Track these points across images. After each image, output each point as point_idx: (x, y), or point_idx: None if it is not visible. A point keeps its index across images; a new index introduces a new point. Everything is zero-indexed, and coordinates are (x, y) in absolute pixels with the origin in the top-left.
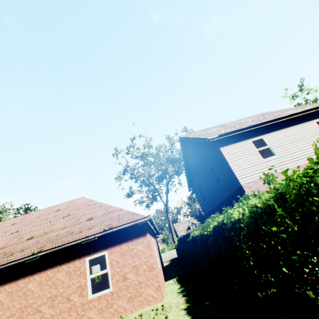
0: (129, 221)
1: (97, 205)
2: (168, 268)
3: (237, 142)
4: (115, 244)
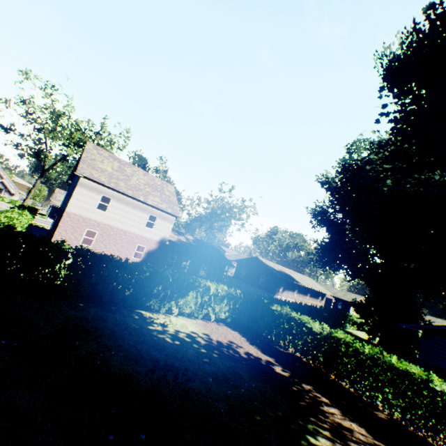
0: None
1: None
2: None
3: (94, 189)
4: None
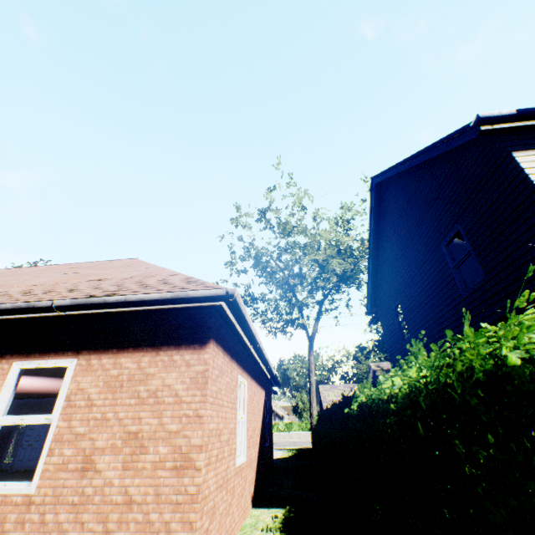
0: (167, 290)
1: (142, 267)
2: (281, 467)
3: None
4: (107, 347)
